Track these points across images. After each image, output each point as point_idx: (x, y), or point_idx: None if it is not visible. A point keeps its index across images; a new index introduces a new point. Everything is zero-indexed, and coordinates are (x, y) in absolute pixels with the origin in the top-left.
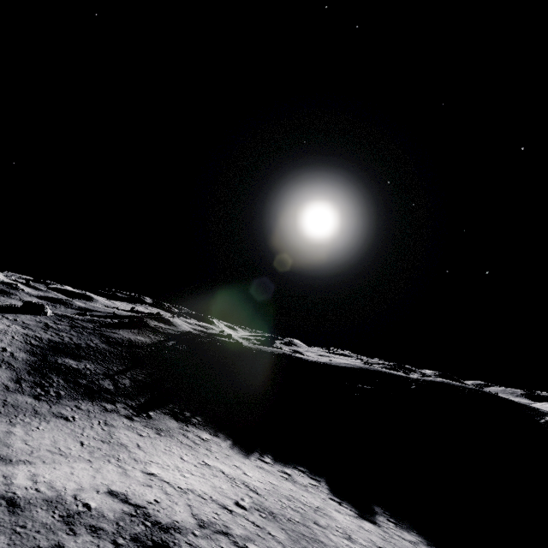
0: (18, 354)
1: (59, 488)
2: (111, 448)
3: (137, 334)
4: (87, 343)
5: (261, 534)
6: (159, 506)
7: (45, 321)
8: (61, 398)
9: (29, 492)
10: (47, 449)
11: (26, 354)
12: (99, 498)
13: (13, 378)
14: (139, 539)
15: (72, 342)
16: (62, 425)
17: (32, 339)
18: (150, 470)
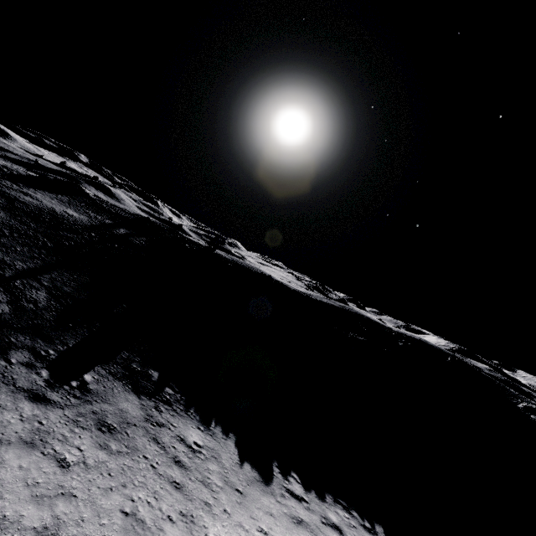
0: None
1: None
2: None
3: (67, 204)
4: None
5: None
6: None
7: None
8: None
9: None
10: None
11: None
12: None
13: None
14: None
15: None
16: None
17: None
18: None
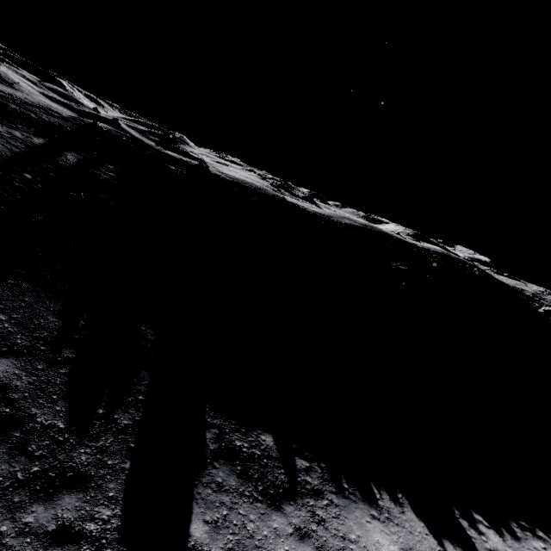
0: None
1: None
2: None
3: None
4: None
5: None
6: None
7: None
8: None
9: None
10: None
11: None
12: None
13: None
14: None
15: None
16: None
17: None
18: None
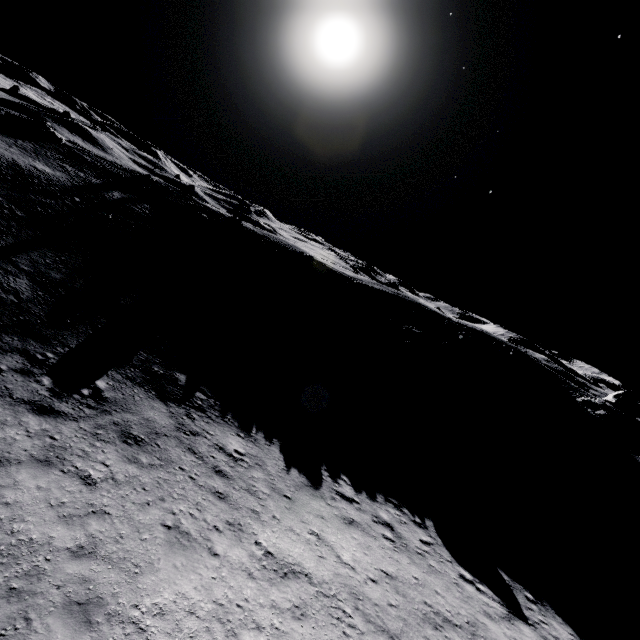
0: None
1: None
2: None
3: (33, 155)
4: None
5: None
6: None
7: None
8: None
9: None
10: None
11: None
12: None
13: None
14: None
15: None
16: None
17: None
18: None
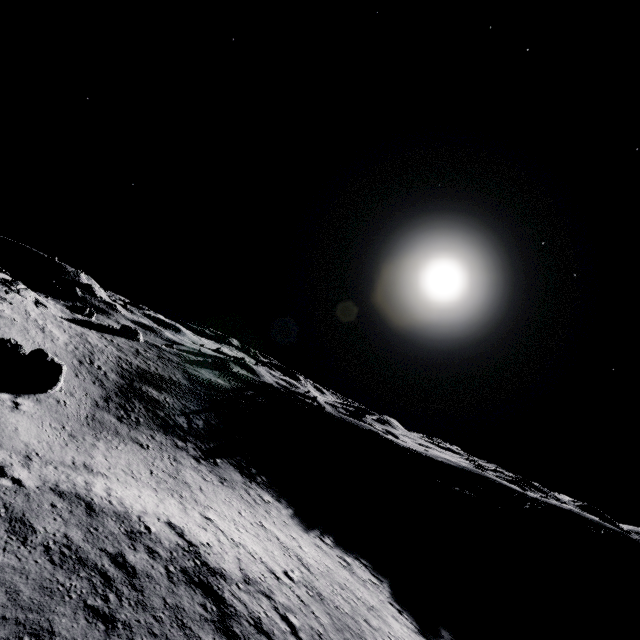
0: (110, 375)
1: (127, 506)
2: (176, 483)
3: (218, 376)
4: (170, 376)
5: (304, 610)
6: (210, 550)
7: (137, 347)
8: (139, 425)
9: (103, 502)
10: (122, 468)
11: (117, 376)
12: (159, 525)
13: (103, 396)
14: (188, 572)
15: (157, 373)
16: (137, 450)
17: (124, 362)
18: (207, 514)
